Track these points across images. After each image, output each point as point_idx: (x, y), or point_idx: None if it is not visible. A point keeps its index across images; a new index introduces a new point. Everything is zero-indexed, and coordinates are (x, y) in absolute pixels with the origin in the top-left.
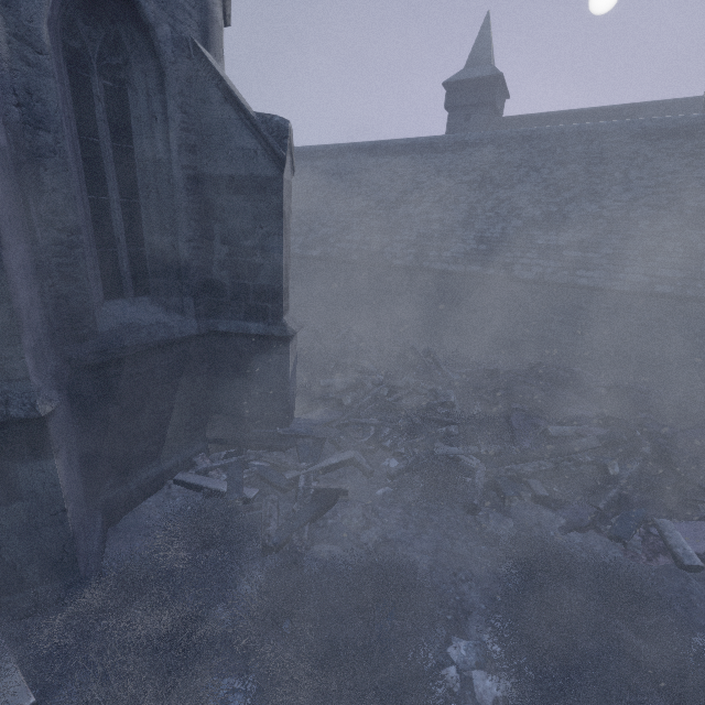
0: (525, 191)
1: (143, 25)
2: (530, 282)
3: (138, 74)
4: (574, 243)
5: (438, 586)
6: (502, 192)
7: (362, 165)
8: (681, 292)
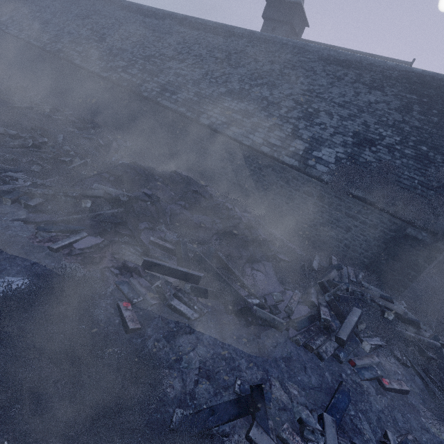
0: (241, 72)
1: None
2: (205, 126)
3: None
4: (242, 111)
5: None
6: (229, 69)
7: (170, 29)
8: (271, 153)
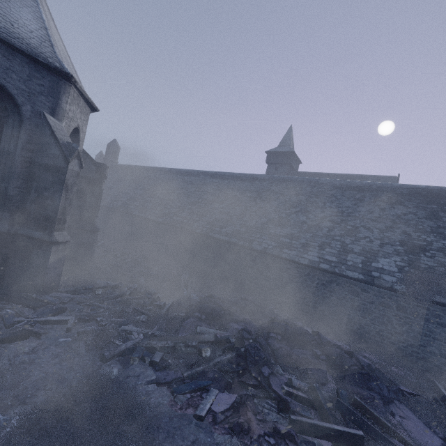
0: (274, 205)
1: (16, 105)
2: (259, 252)
3: (11, 120)
4: (288, 235)
5: (27, 388)
6: (263, 204)
7: (205, 181)
8: (332, 269)
